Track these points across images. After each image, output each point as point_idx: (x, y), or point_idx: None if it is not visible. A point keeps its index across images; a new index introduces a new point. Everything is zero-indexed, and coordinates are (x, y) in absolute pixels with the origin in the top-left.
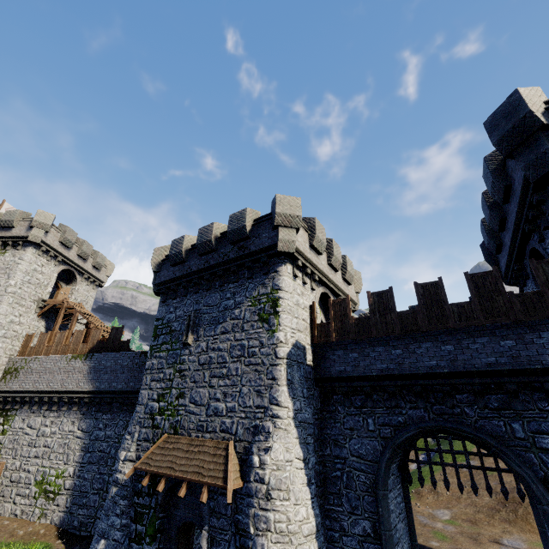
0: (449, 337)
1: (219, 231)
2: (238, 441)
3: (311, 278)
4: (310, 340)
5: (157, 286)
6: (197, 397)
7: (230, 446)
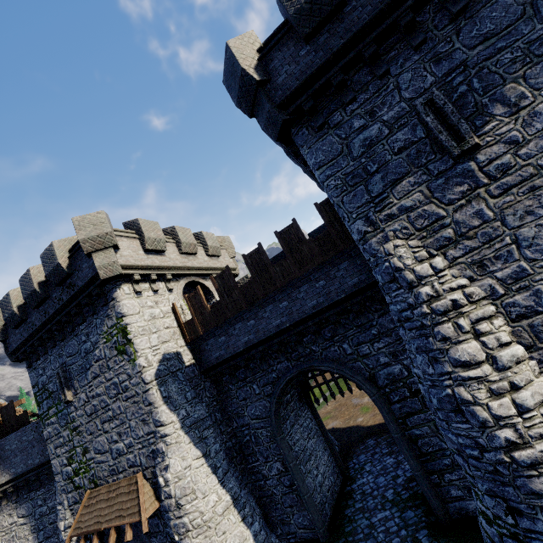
0: (283, 294)
1: (42, 274)
2: (145, 470)
3: (164, 279)
4: (184, 341)
5: (13, 354)
6: (99, 447)
7: (138, 479)
